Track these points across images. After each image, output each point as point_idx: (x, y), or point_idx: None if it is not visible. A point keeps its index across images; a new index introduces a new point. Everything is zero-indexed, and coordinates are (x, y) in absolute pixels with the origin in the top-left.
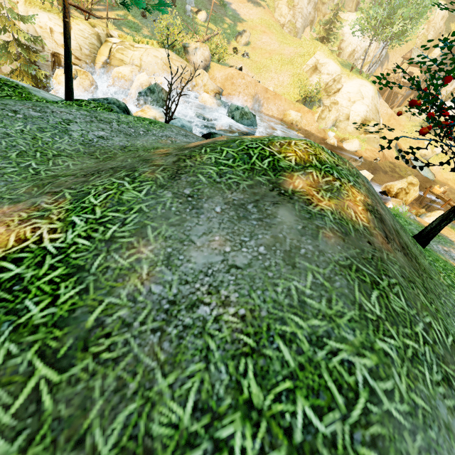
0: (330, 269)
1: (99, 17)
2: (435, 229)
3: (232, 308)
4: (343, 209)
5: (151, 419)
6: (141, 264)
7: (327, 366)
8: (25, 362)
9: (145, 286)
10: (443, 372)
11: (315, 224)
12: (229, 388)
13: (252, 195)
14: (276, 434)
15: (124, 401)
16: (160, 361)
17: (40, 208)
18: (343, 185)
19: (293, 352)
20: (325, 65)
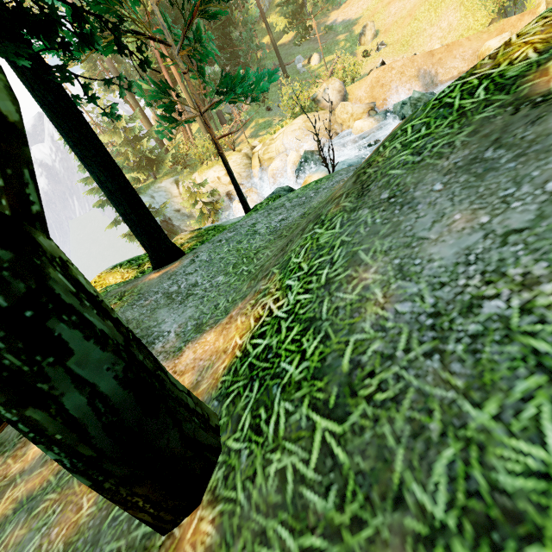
0: None
1: (237, 130)
2: None
3: (547, 284)
4: None
5: (488, 467)
6: (371, 290)
7: None
8: (303, 417)
9: (387, 309)
10: None
11: None
12: None
13: (483, 140)
14: None
15: (431, 447)
16: (458, 389)
17: (260, 291)
18: None
19: None
20: None
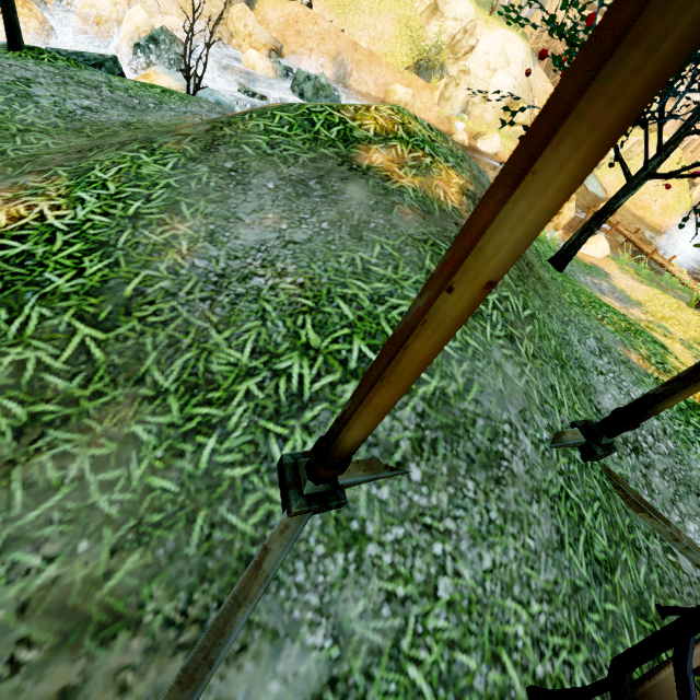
0: (401, 240)
1: None
2: (574, 246)
3: (290, 278)
4: (429, 188)
5: (209, 362)
6: (179, 241)
7: (386, 317)
8: (63, 323)
9: (187, 260)
10: (508, 332)
11: (391, 200)
12: (287, 337)
13: (315, 171)
14: (332, 364)
15: (179, 352)
16: (213, 322)
17: (27, 187)
18: (436, 163)
19: (354, 308)
20: (450, 1)
